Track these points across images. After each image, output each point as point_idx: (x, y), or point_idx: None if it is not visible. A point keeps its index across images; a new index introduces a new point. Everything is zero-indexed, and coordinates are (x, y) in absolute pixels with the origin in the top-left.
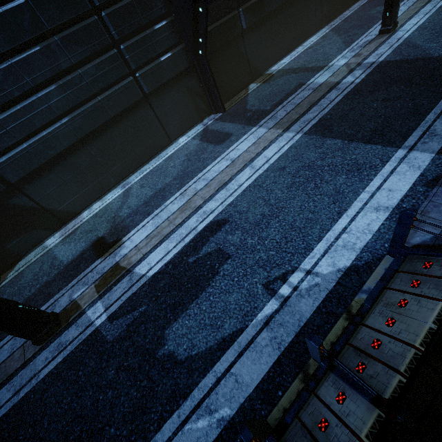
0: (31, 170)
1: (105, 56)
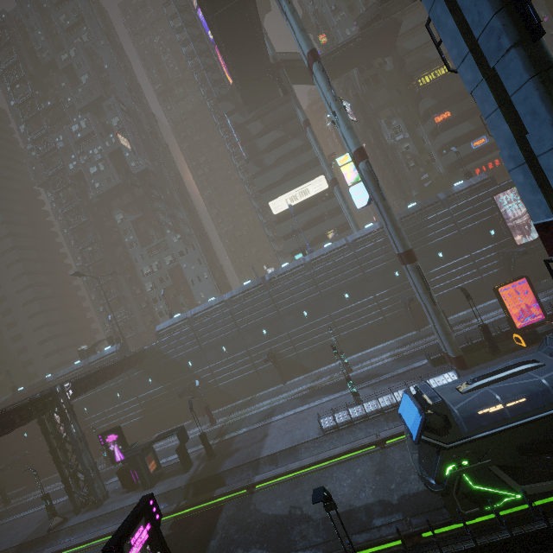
0: (441, 299)
1: (473, 271)
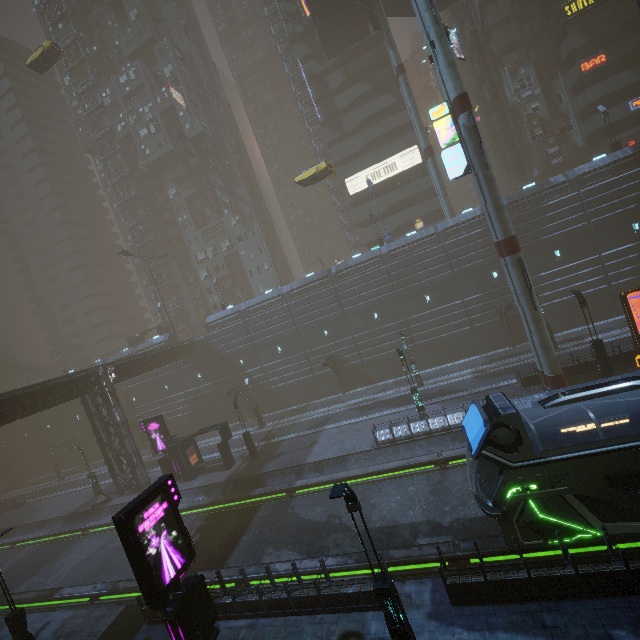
0: (549, 310)
1: (598, 277)
